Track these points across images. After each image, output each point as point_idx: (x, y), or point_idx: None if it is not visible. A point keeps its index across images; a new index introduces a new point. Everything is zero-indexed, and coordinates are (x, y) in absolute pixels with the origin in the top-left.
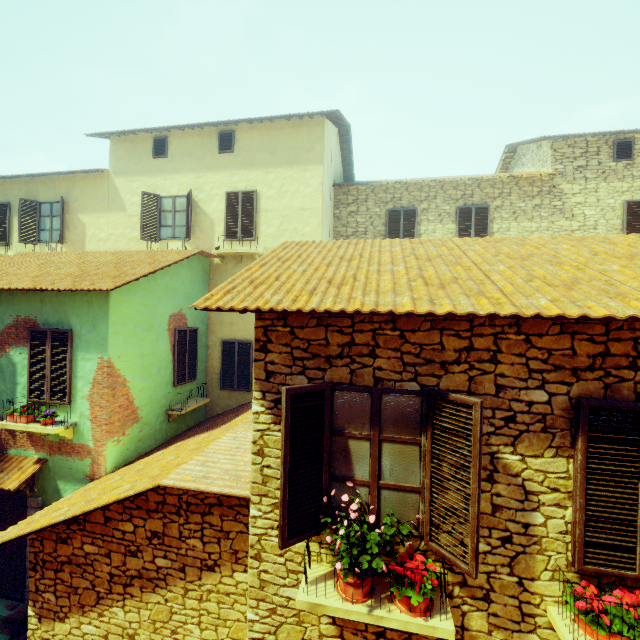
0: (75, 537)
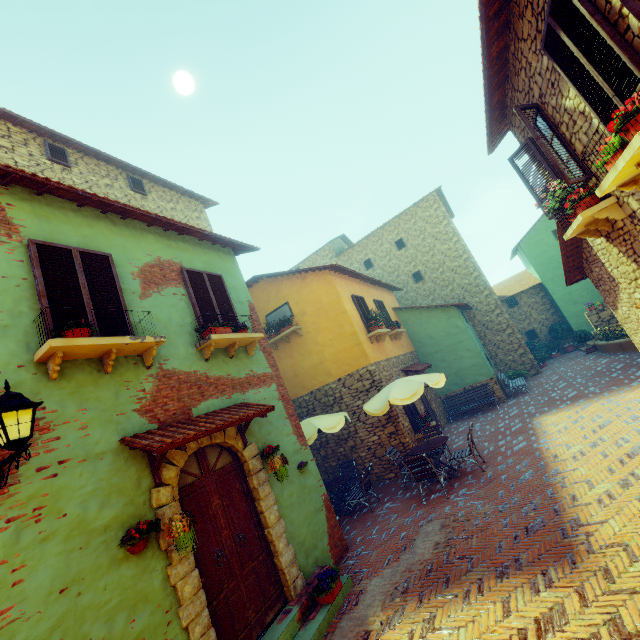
0: (591, 267)
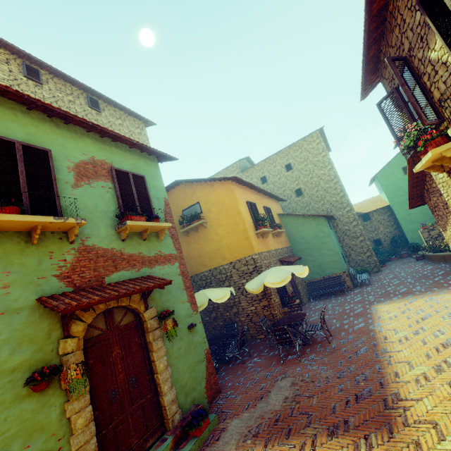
0: (430, 197)
